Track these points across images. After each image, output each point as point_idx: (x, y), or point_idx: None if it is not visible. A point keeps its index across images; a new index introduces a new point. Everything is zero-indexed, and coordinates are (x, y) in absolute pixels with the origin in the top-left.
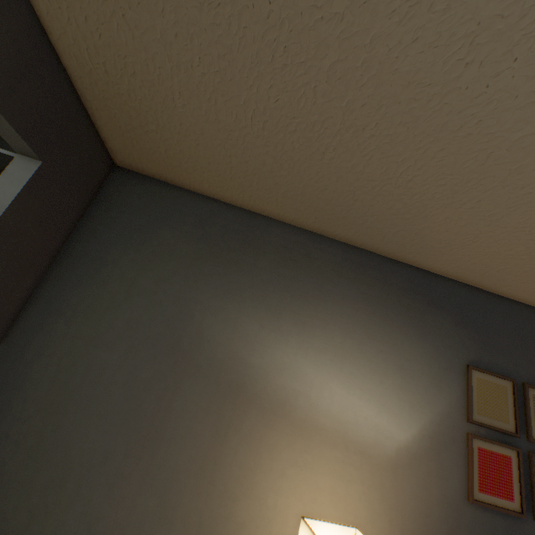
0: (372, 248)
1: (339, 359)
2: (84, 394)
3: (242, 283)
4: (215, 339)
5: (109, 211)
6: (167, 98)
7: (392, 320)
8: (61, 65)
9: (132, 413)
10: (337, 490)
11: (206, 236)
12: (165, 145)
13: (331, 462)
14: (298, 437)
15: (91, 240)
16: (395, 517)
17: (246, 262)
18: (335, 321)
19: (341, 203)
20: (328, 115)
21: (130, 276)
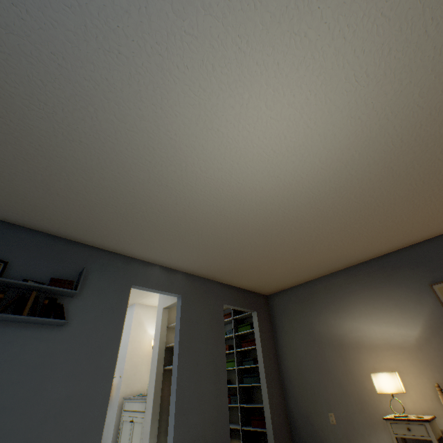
0: (352, 264)
1: (368, 315)
2: (303, 366)
3: (319, 308)
4: (324, 332)
5: (274, 310)
6: (264, 281)
7: (380, 287)
8: (246, 290)
9: (317, 366)
10: (398, 366)
11: (300, 300)
12: (272, 286)
13: (389, 356)
14: (371, 352)
15: (276, 321)
16: (432, 368)
17: (316, 300)
18: (358, 302)
19: (320, 267)
20: (290, 266)
21: (291, 326)
